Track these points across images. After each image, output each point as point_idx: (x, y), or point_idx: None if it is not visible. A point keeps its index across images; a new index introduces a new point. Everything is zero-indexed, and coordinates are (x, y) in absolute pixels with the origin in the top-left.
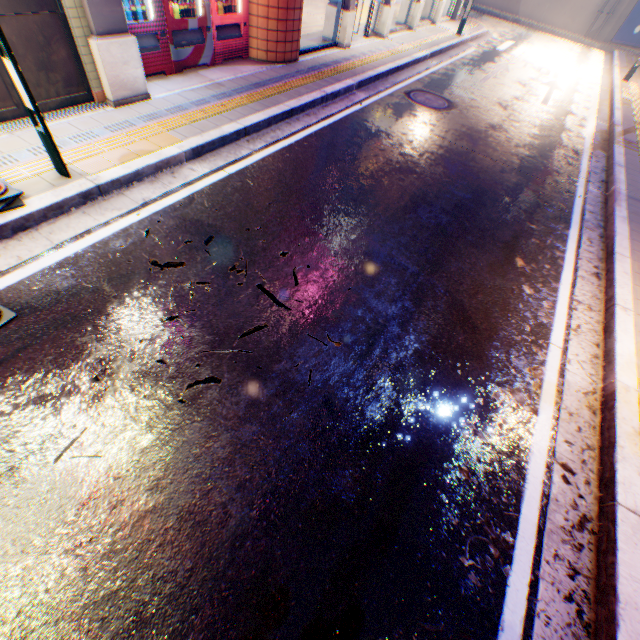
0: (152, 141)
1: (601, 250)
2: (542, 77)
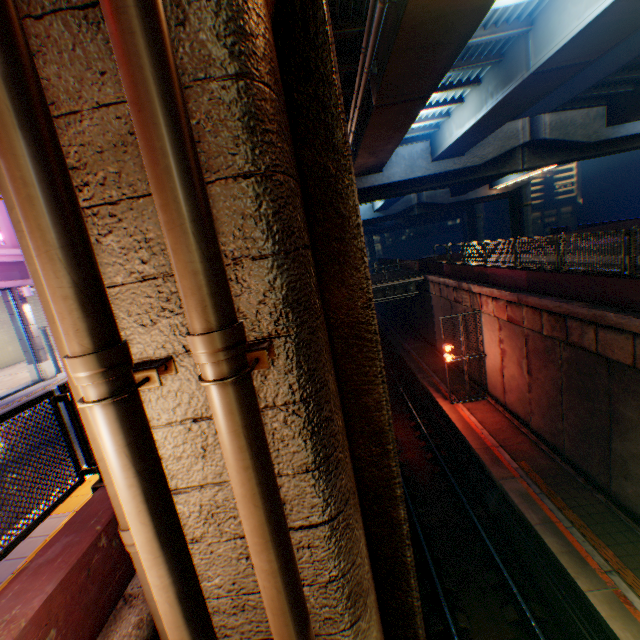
0: None
1: None
2: None
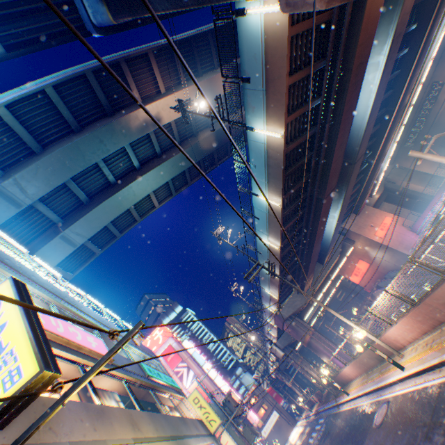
0: None
1: (310, 415)
2: (296, 430)
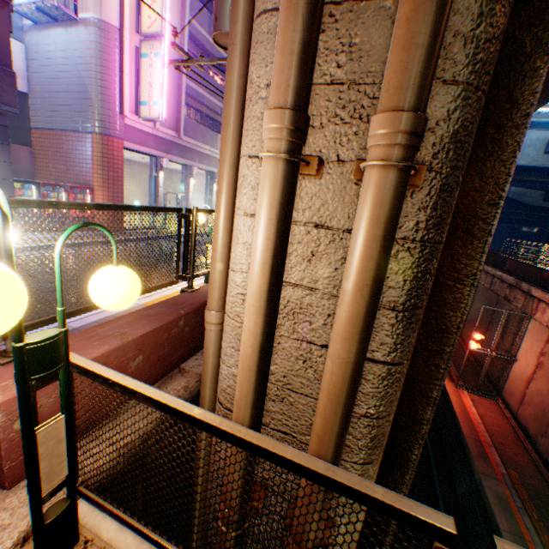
0: None
1: None
2: None
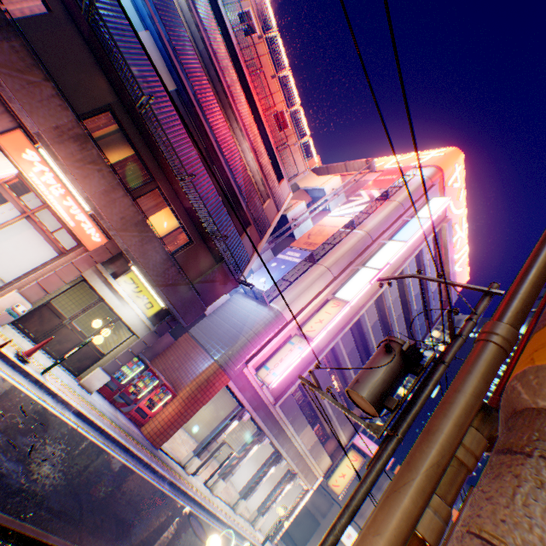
0: (74, 396)
1: None
2: None
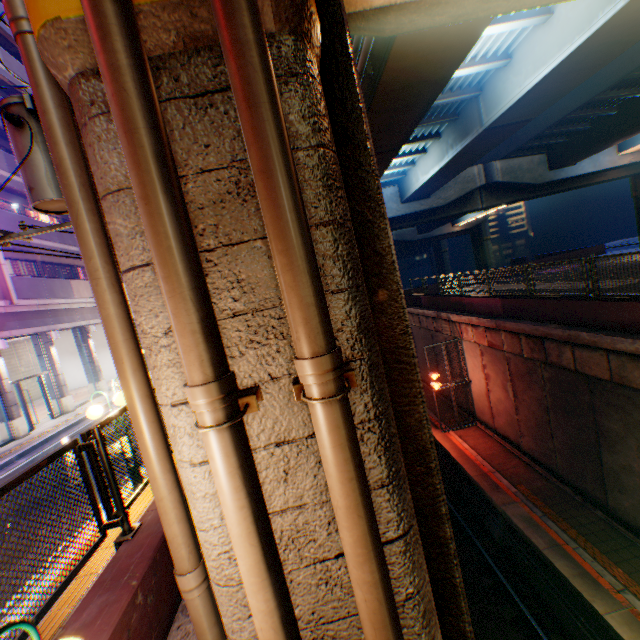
0: None
1: None
2: None
